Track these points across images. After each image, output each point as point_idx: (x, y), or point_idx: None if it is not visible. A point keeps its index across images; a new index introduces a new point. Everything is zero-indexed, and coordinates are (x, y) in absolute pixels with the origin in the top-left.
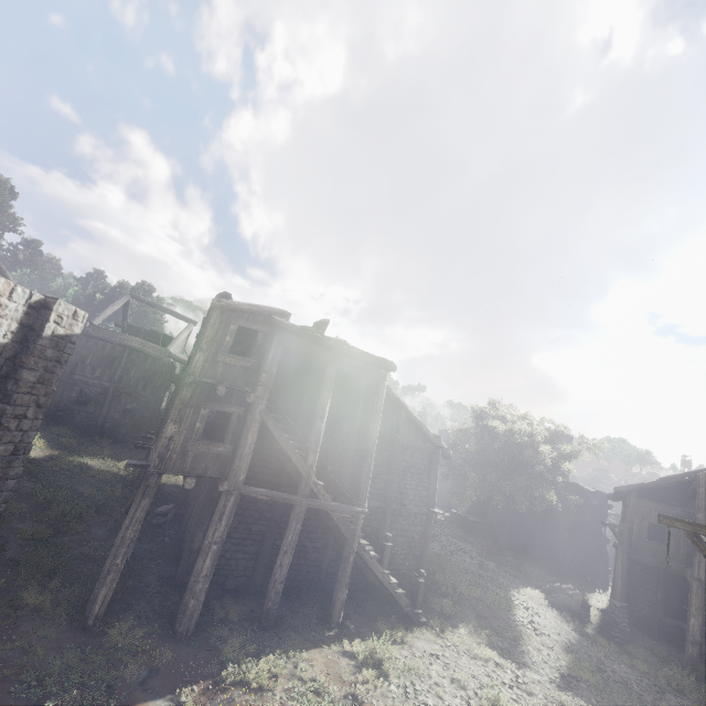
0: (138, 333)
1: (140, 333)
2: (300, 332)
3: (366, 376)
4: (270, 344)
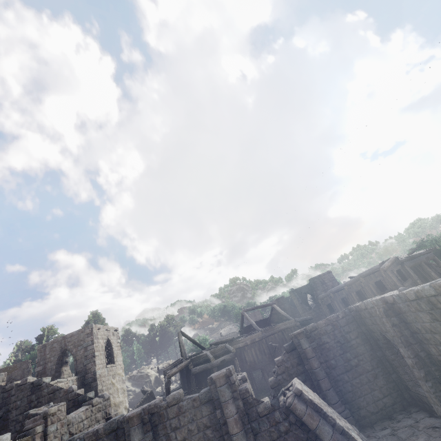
0: (248, 329)
1: (250, 327)
2: (408, 259)
3: (430, 259)
4: (406, 270)
